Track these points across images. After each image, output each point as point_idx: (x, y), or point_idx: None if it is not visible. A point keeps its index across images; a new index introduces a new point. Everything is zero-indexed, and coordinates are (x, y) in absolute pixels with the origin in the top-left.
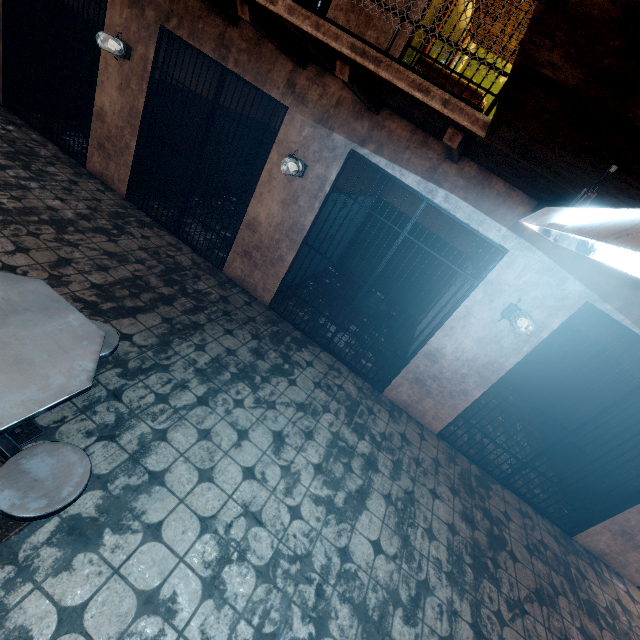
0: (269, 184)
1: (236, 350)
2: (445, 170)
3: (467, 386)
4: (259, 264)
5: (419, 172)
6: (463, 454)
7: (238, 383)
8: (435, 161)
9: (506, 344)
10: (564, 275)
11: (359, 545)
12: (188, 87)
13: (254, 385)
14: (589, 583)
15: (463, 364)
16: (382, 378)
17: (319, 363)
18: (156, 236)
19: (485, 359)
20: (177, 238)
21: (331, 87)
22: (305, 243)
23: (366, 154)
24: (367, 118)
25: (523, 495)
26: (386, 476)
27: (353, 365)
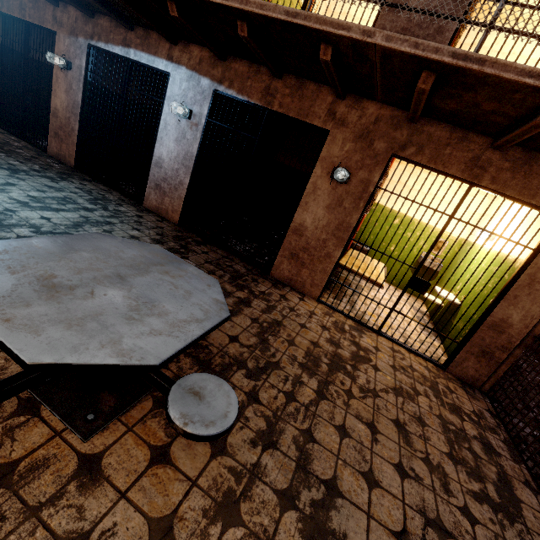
0: (57, 82)
1: (17, 165)
2: (130, 37)
3: (181, 177)
4: (63, 139)
5: (120, 44)
6: (195, 234)
7: (2, 169)
8: (124, 34)
9: (189, 137)
10: (198, 77)
11: (29, 214)
12: (12, 40)
13: (16, 173)
14: (258, 284)
15: (174, 162)
16: (143, 196)
17: (94, 187)
18: (3, 135)
19: (183, 153)
20: (22, 140)
21: (72, 12)
22: (82, 114)
23: (95, 44)
24: (90, 22)
25: (236, 253)
26: (96, 215)
27: (127, 193)
